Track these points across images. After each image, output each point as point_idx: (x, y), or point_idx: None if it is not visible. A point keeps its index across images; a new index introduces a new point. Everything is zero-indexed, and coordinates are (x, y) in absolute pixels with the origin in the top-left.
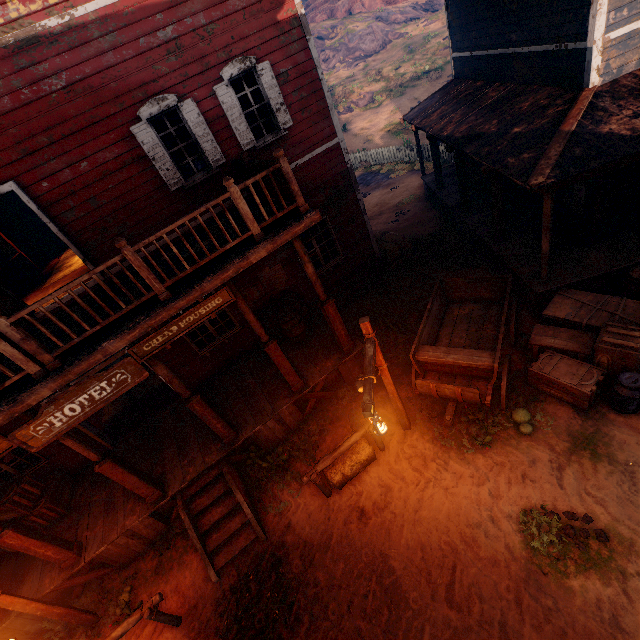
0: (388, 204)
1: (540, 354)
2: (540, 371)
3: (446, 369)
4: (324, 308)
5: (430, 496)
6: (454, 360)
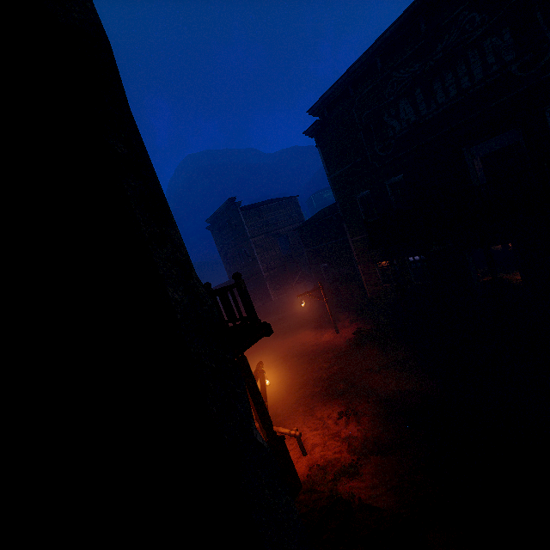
0: None
1: None
2: None
3: None
4: None
5: None
6: None
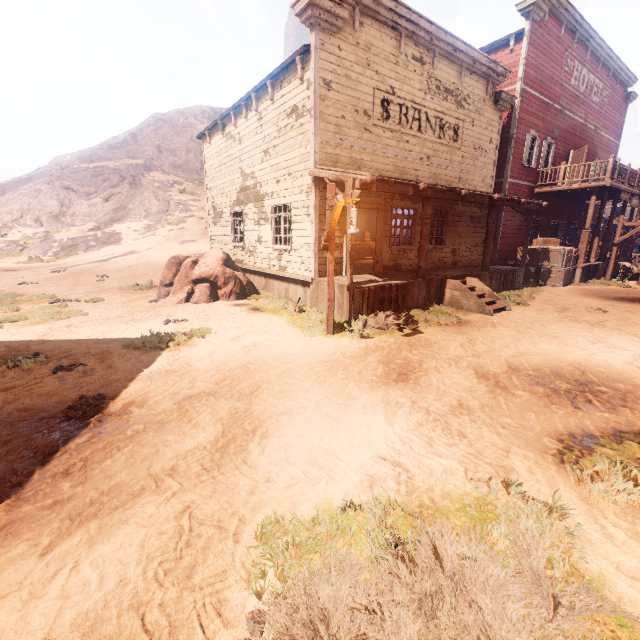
0: None
1: None
2: None
3: None
4: (635, 234)
5: None
6: None
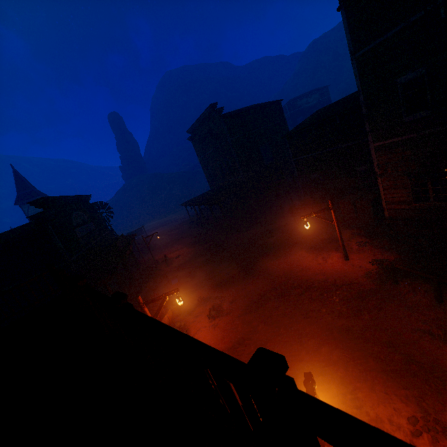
0: None
1: None
2: None
3: None
4: None
5: (206, 342)
6: None
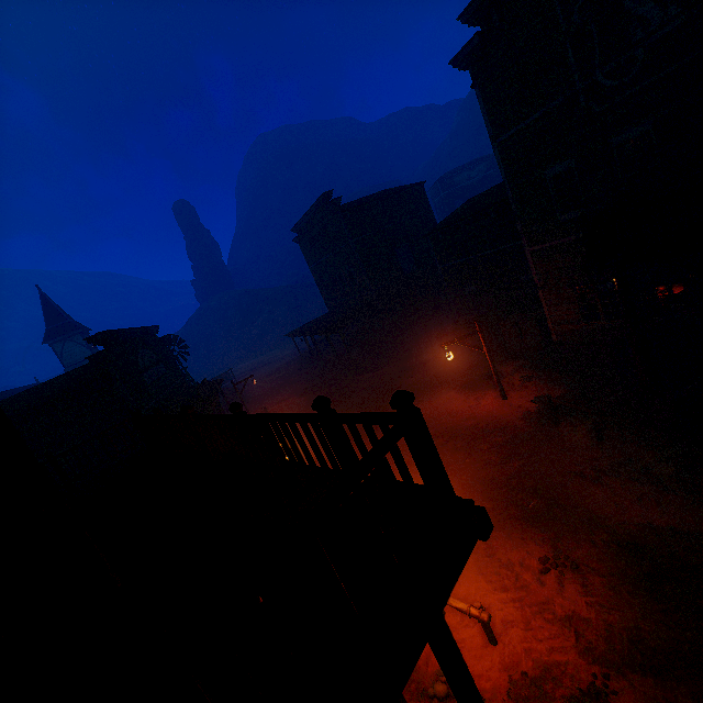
0: None
1: None
2: None
3: None
4: None
5: None
6: None
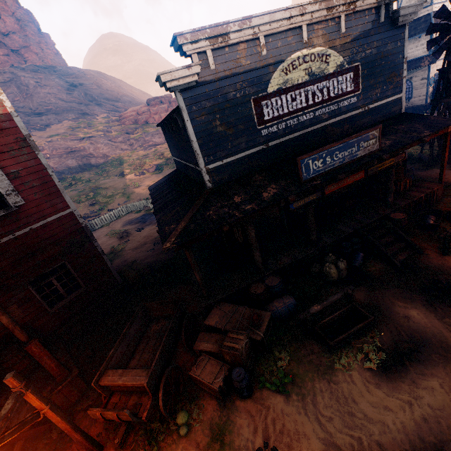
0: (152, 236)
1: (199, 357)
2: (194, 374)
3: (125, 388)
4: (26, 349)
5: None
6: (123, 382)
